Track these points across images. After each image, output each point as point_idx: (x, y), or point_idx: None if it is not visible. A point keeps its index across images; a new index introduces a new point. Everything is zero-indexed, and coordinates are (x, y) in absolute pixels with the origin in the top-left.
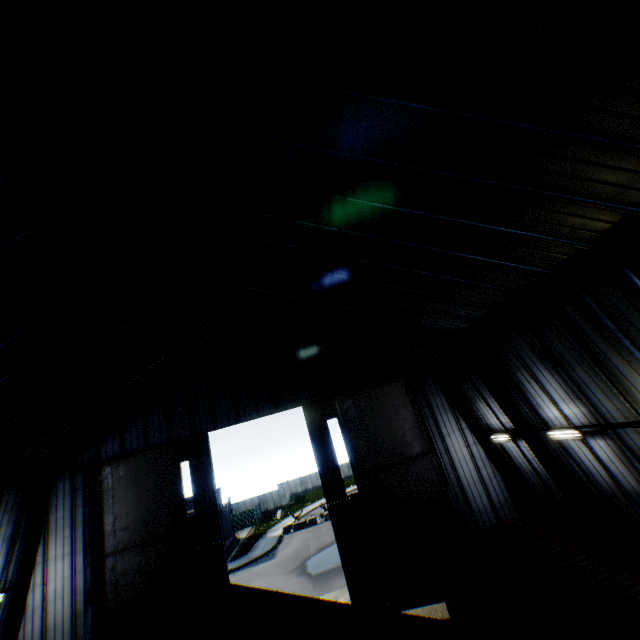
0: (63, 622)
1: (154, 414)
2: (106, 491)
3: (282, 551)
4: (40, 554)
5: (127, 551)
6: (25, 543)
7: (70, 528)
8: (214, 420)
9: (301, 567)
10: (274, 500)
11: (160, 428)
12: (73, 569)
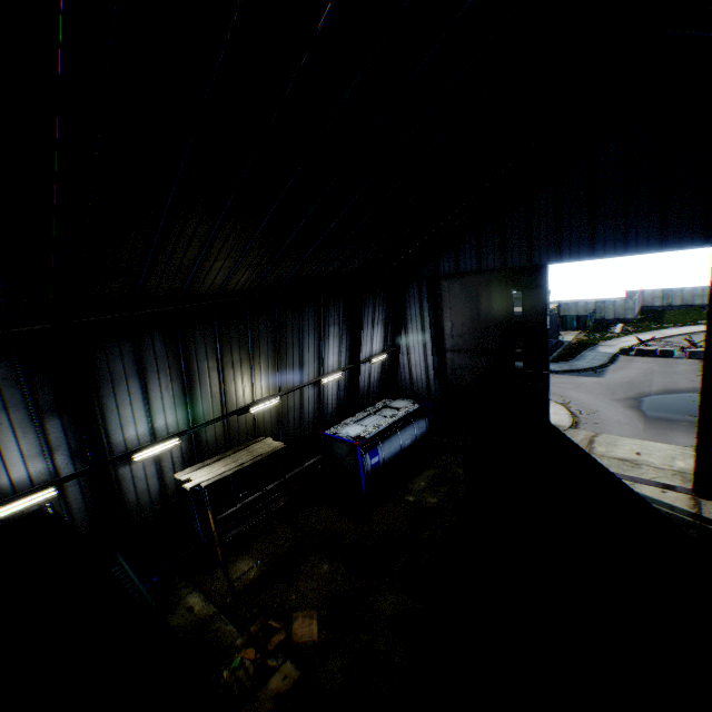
0: (421, 381)
1: (487, 236)
2: (444, 303)
3: (611, 374)
4: (403, 335)
5: (461, 353)
6: (393, 325)
7: (420, 324)
8: (558, 251)
9: (632, 402)
10: (614, 311)
11: (493, 252)
12: (424, 352)
